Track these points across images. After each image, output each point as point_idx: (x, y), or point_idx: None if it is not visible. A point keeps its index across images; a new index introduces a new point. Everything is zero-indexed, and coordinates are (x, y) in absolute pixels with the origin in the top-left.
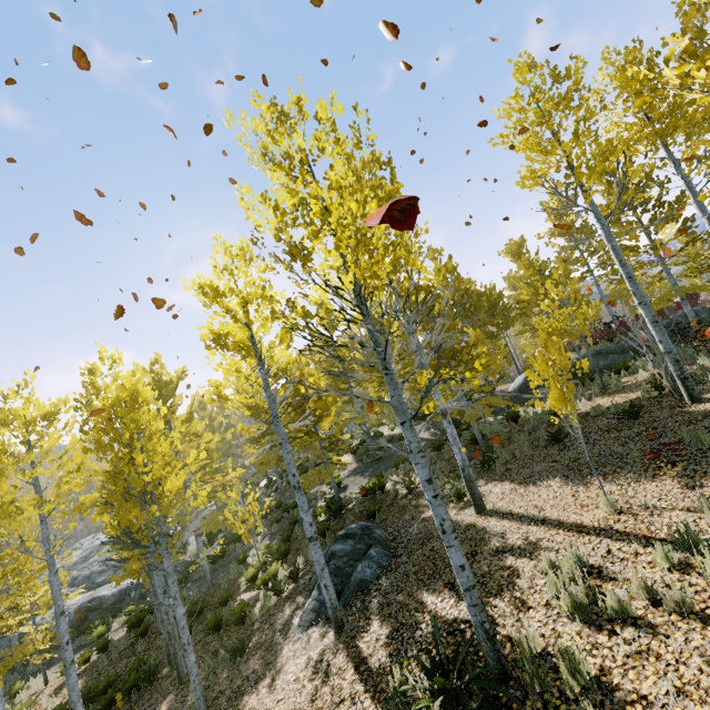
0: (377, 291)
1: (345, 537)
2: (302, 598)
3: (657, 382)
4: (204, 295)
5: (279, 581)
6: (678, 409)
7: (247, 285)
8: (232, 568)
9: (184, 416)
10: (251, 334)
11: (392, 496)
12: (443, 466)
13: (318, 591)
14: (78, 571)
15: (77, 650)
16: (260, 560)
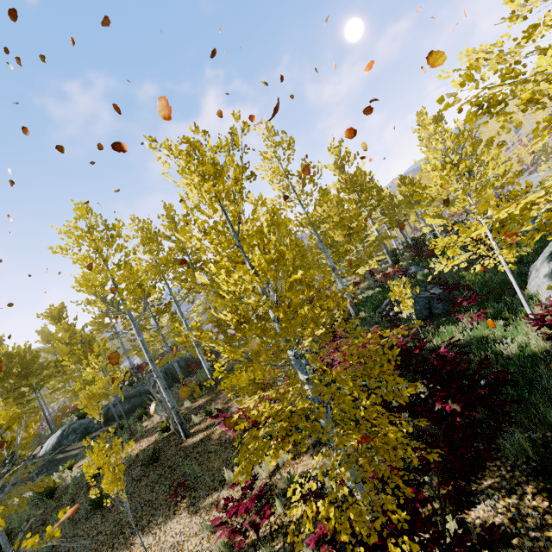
0: None
1: None
2: None
3: (167, 425)
4: None
5: None
6: (180, 445)
7: None
8: None
9: None
10: None
11: None
12: None
13: None
14: None
15: None
16: None
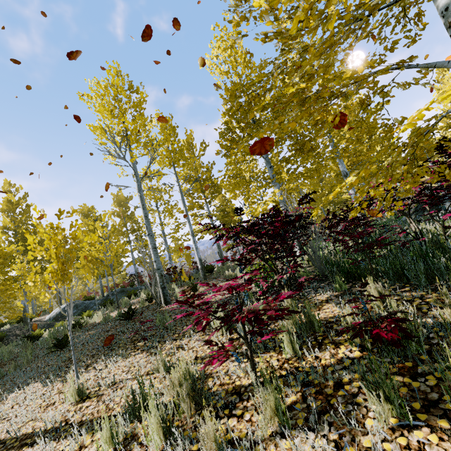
0: None
1: None
2: None
3: (149, 295)
4: None
5: None
6: (157, 310)
7: None
8: None
9: None
10: None
11: None
12: None
13: None
14: None
15: None
16: None
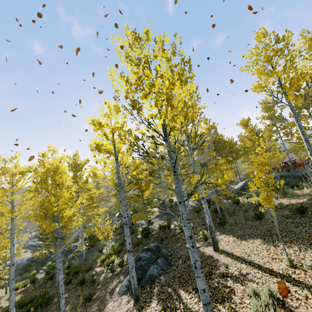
0: (174, 128)
1: (147, 250)
2: (122, 277)
3: None
4: (94, 125)
5: (113, 266)
6: None
7: (115, 123)
8: (95, 253)
9: (84, 180)
10: (114, 146)
11: (173, 232)
12: (199, 221)
13: (130, 276)
14: (31, 242)
15: (23, 279)
16: (107, 253)
